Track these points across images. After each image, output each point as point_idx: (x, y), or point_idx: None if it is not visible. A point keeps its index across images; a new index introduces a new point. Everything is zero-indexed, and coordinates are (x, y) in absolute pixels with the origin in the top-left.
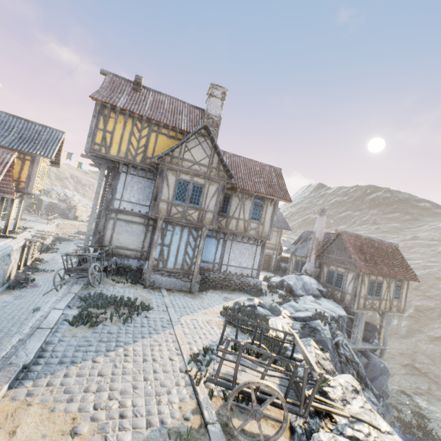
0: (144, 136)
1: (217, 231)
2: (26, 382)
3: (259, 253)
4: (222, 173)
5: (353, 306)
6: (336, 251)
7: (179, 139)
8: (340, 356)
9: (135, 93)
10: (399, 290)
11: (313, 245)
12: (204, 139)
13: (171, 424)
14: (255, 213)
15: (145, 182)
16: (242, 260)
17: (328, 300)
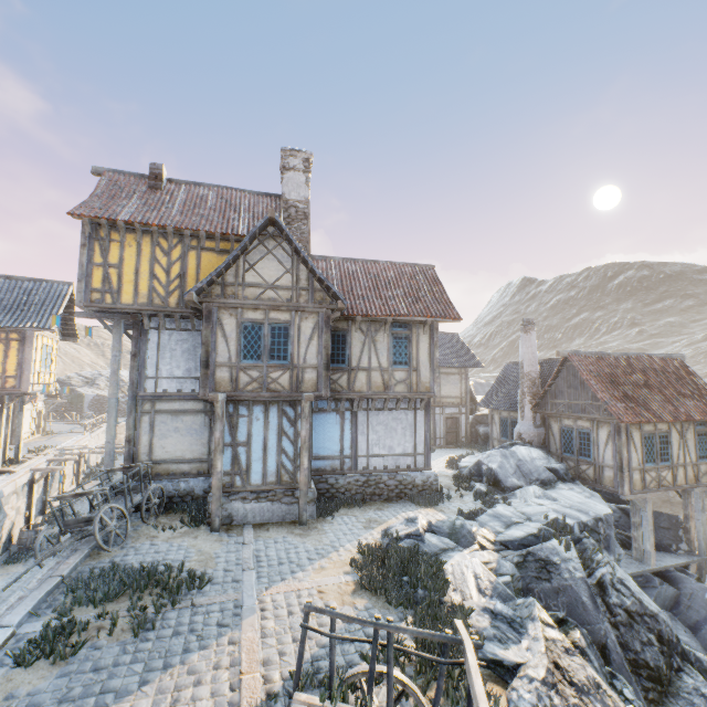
0: (176, 259)
1: (337, 399)
2: None
3: (422, 424)
4: (321, 295)
5: (621, 490)
6: (567, 390)
7: None
8: (612, 613)
9: (153, 193)
10: (705, 442)
11: (524, 387)
12: (275, 242)
13: None
14: (399, 352)
15: (193, 338)
16: (394, 442)
17: (571, 485)
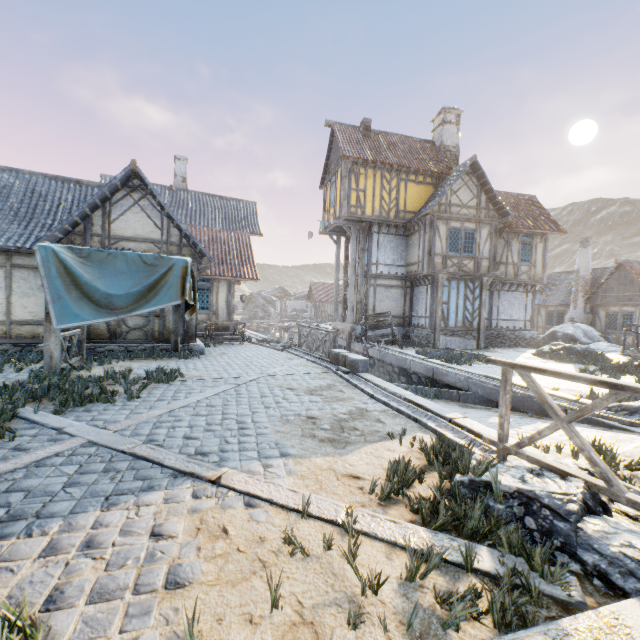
0: (393, 187)
1: None
2: None
3: (530, 302)
4: (492, 213)
5: None
6: (617, 287)
7: (427, 183)
8: None
9: (367, 140)
10: None
11: (579, 287)
12: (468, 177)
13: None
14: (524, 254)
15: (396, 240)
16: (513, 312)
17: None
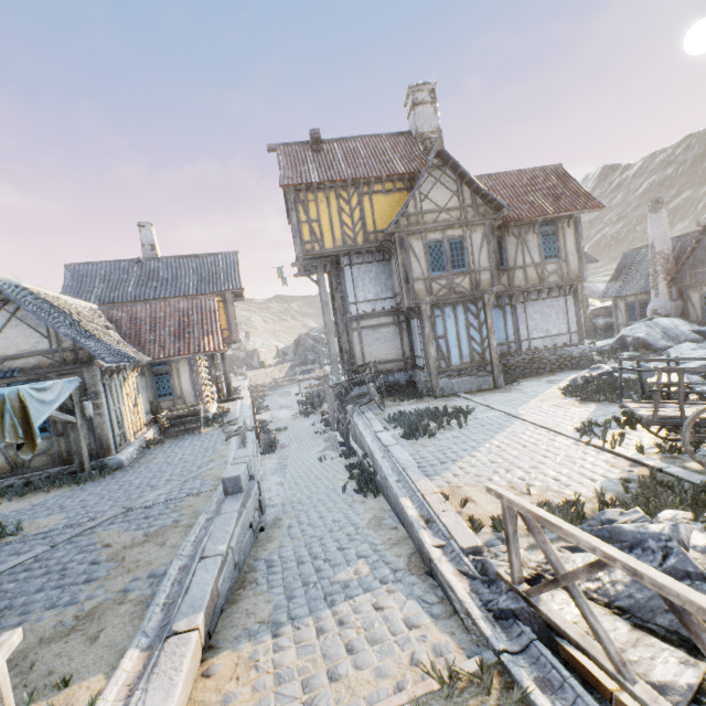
0: (355, 206)
1: (497, 297)
2: (433, 477)
3: (572, 307)
4: (483, 209)
5: None
6: None
7: (399, 190)
8: None
9: (318, 155)
10: None
11: (656, 266)
12: (440, 172)
13: (617, 477)
14: (548, 248)
15: (375, 268)
16: (549, 326)
17: None
